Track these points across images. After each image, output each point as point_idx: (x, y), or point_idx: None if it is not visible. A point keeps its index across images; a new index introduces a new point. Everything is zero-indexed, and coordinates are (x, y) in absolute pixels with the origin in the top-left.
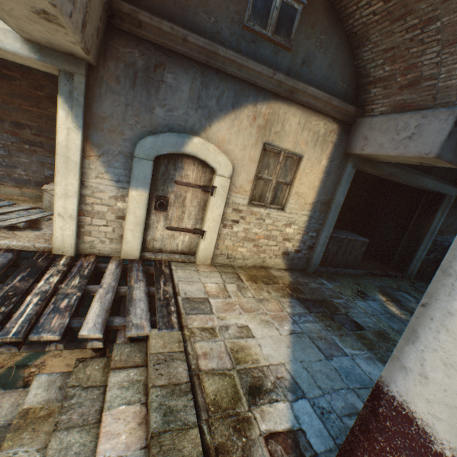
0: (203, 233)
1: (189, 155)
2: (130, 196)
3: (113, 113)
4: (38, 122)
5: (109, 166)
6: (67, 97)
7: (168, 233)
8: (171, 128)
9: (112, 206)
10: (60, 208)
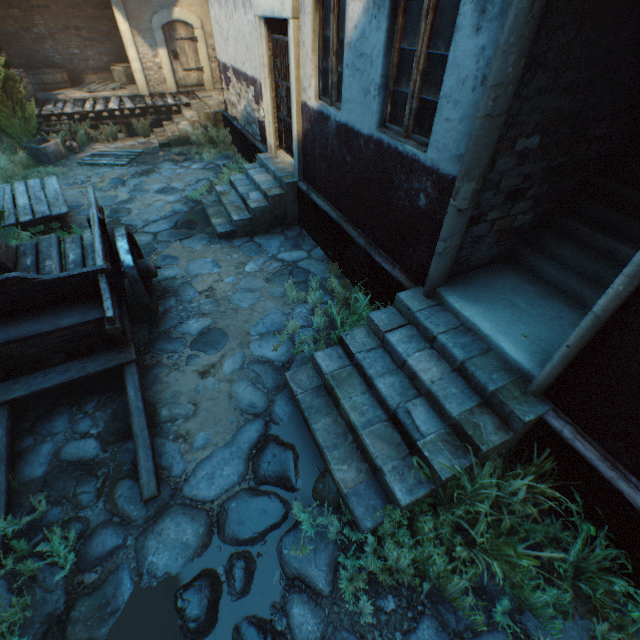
0: (203, 70)
1: (177, 21)
2: (160, 54)
3: (135, 8)
4: (87, 23)
5: (145, 39)
6: (116, 6)
7: (186, 75)
8: (162, 7)
9: (155, 63)
10: (135, 69)
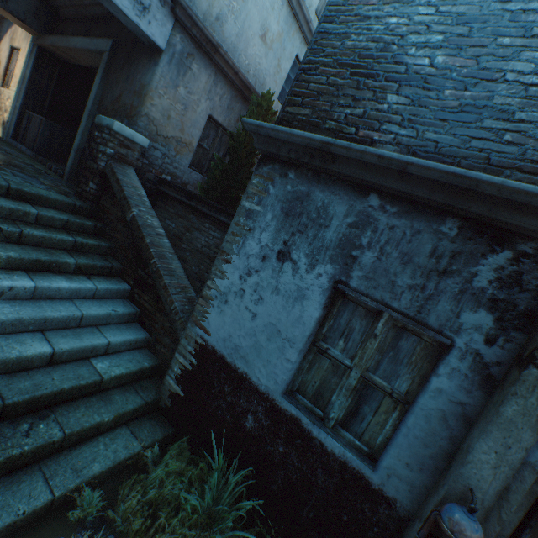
0: None
1: None
2: None
3: None
4: None
5: None
6: None
7: None
8: None
9: None
10: None
